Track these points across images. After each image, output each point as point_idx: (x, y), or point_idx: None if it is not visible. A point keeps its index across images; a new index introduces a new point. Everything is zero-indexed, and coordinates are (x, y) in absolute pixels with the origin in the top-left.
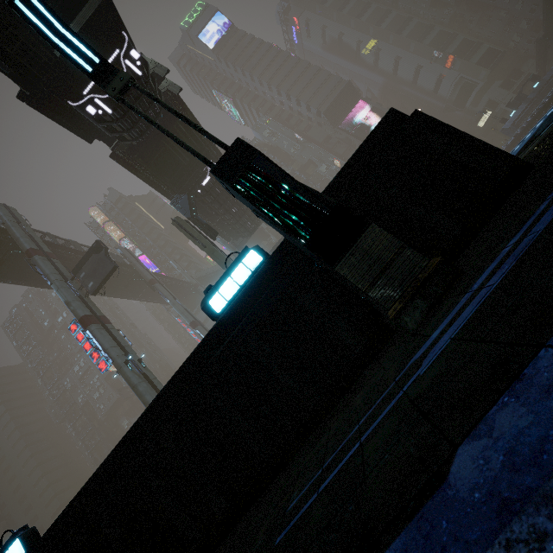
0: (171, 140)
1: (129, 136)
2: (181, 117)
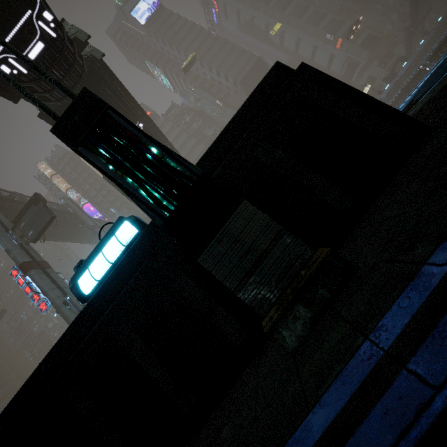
0: None
1: (52, 97)
2: (30, 65)
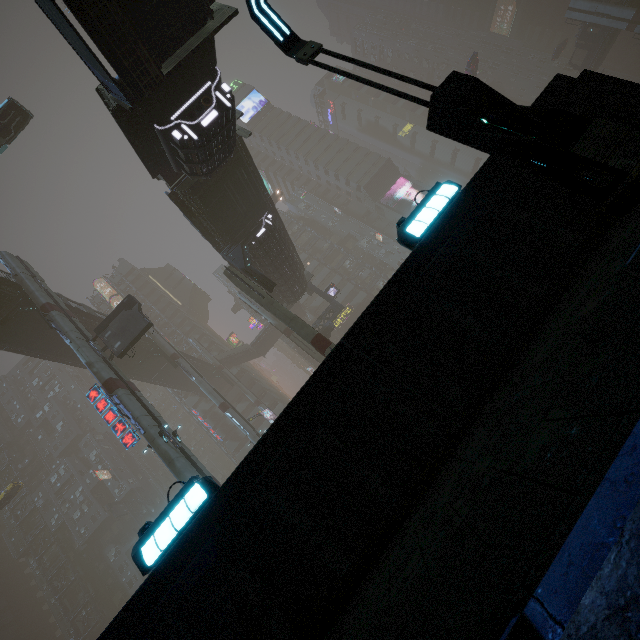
0: (232, 185)
1: (200, 171)
2: (381, 69)
